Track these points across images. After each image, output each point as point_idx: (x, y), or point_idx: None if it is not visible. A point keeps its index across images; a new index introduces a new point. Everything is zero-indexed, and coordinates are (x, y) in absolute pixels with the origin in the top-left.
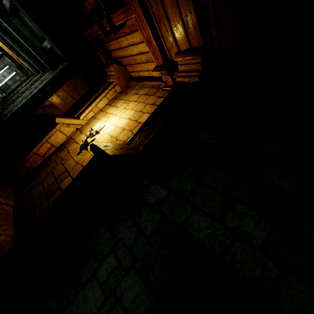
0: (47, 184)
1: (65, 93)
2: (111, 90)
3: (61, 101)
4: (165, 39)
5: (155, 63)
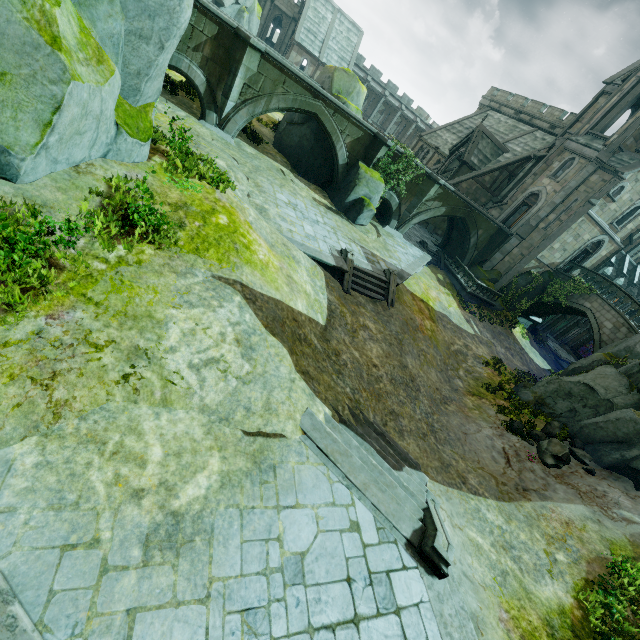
0: None
1: None
2: None
3: None
4: None
5: None
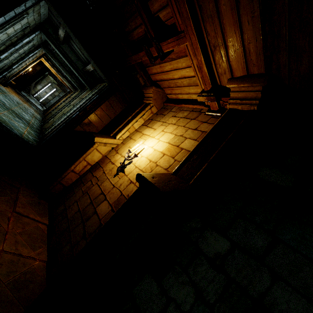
0: (82, 205)
1: (103, 112)
2: (148, 111)
3: (98, 120)
4: (217, 66)
5: (200, 87)
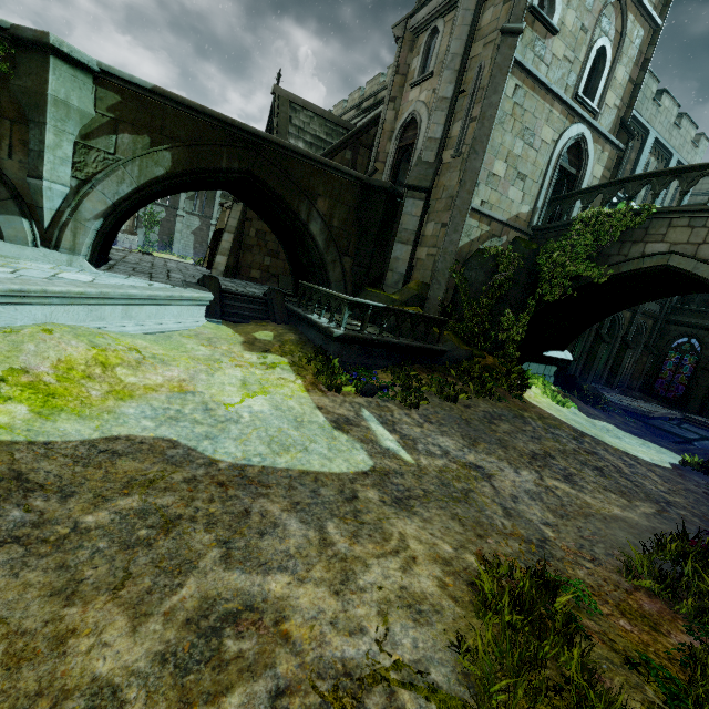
0: None
1: None
2: None
3: None
4: None
5: None
